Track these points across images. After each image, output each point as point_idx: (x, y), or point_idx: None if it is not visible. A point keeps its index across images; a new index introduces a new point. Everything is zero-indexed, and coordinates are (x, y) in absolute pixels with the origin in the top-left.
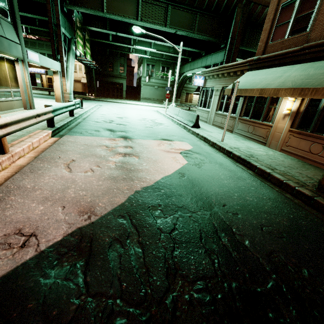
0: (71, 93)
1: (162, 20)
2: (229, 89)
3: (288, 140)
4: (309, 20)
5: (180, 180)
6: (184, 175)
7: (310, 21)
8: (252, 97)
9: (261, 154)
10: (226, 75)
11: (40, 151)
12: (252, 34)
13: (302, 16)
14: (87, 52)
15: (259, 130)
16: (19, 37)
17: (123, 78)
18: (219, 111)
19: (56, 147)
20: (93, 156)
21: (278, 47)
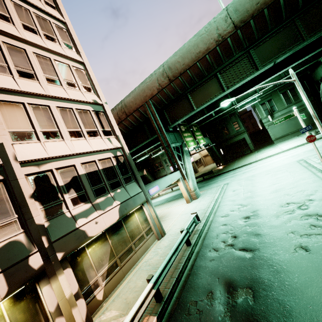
0: (195, 189)
1: (250, 68)
2: None
3: None
4: None
5: None
6: None
7: None
8: None
9: None
10: None
11: None
12: None
13: None
14: (199, 139)
15: None
16: (140, 186)
17: (241, 133)
18: None
19: None
20: None
21: None
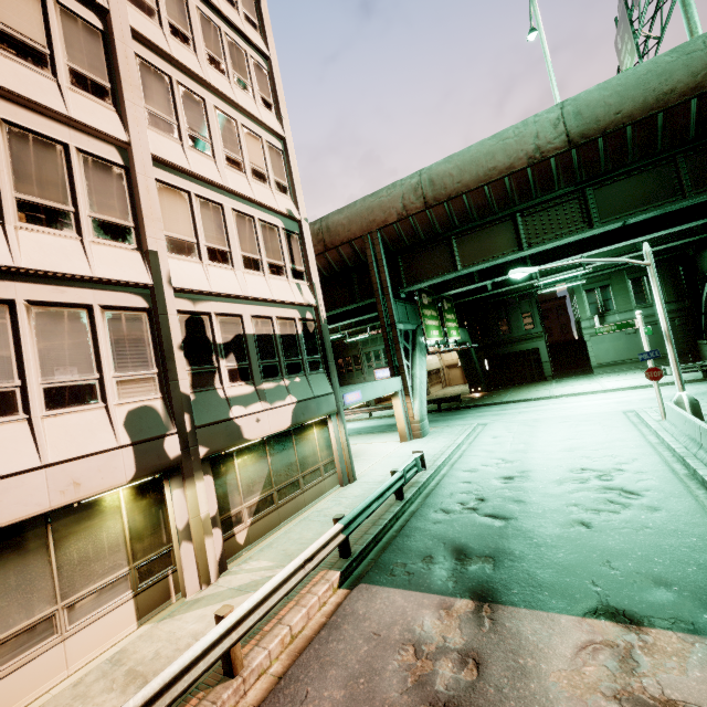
0: (422, 420)
1: (579, 221)
2: None
3: None
4: None
5: None
6: None
7: None
8: None
9: None
10: None
11: (296, 651)
12: None
13: None
14: (449, 329)
15: None
16: (333, 383)
17: (535, 337)
18: None
19: (322, 643)
20: (366, 706)
21: None
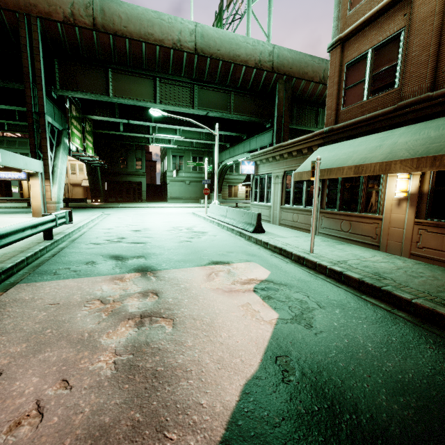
0: (59, 202)
1: (188, 101)
2: (300, 173)
3: (420, 238)
4: (394, 74)
5: (290, 392)
6: (290, 366)
7: (396, 75)
8: (335, 181)
9: (389, 268)
10: (286, 155)
11: None
12: (300, 111)
13: (381, 72)
14: (88, 146)
15: (360, 227)
16: None
17: (141, 175)
18: (287, 204)
19: None
20: (62, 341)
21: (357, 112)
